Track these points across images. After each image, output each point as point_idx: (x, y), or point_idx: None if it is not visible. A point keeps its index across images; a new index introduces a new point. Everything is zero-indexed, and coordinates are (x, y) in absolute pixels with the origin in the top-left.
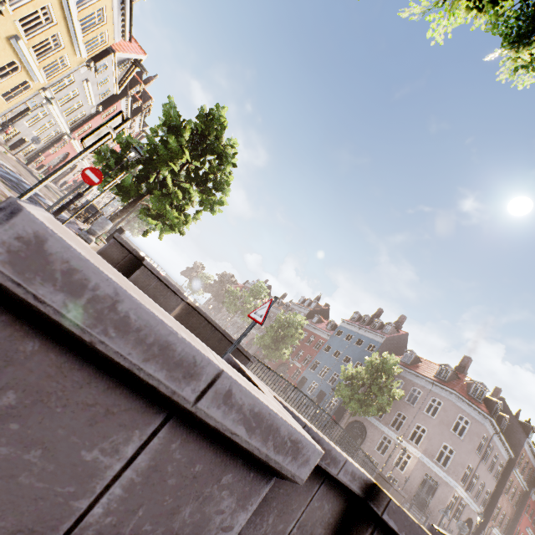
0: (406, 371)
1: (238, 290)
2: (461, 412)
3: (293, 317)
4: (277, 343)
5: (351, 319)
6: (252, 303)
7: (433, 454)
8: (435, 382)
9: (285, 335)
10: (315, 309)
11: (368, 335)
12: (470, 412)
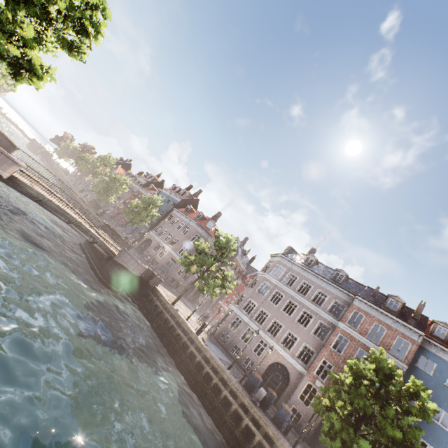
0: (182, 215)
1: (90, 157)
2: (197, 233)
3: (120, 176)
4: (106, 192)
5: (170, 188)
6: (100, 168)
7: (178, 250)
8: (192, 219)
9: (113, 187)
10: (152, 181)
11: (174, 197)
12: (202, 233)
